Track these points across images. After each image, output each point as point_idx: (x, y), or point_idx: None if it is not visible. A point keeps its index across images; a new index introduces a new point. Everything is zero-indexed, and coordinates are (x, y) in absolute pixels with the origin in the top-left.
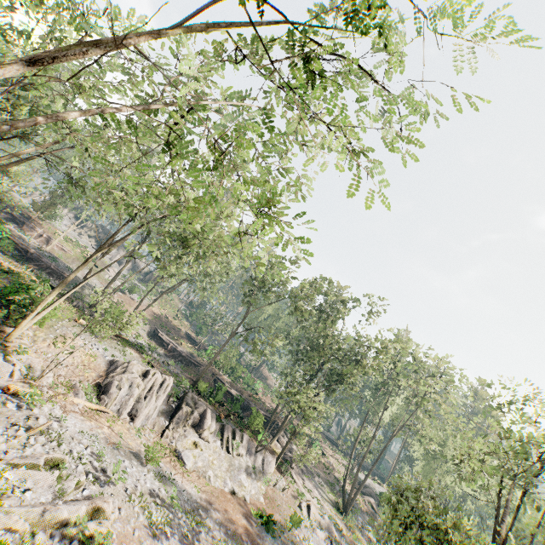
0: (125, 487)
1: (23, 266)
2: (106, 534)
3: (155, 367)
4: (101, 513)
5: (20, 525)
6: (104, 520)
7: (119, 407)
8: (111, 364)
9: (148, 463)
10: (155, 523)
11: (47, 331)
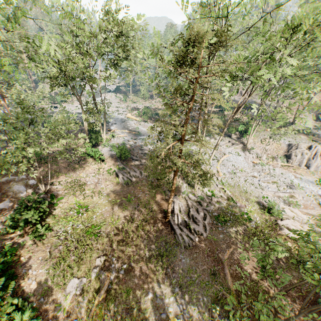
0: (305, 192)
1: (238, 113)
2: (295, 201)
3: (318, 141)
4: (294, 197)
5: (269, 194)
6: (295, 199)
7: (298, 163)
8: (289, 146)
9: (318, 185)
10: (320, 204)
11: (257, 139)
